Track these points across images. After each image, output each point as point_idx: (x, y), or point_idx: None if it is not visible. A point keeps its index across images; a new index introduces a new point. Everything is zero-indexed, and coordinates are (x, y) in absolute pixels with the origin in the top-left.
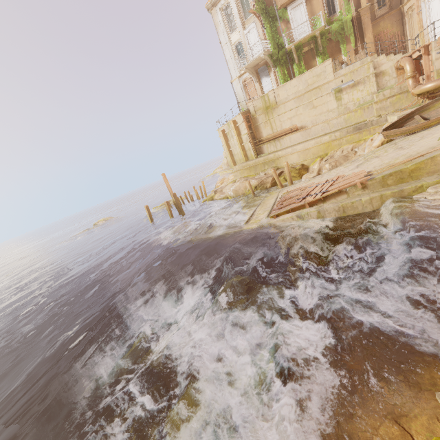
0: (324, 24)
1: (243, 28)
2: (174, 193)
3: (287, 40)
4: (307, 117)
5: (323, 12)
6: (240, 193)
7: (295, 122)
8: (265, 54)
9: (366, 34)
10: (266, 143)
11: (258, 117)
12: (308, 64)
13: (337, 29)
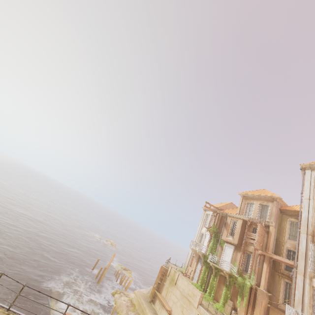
0: (228, 271)
1: (207, 230)
2: (106, 267)
3: (217, 257)
4: (177, 314)
5: (239, 264)
6: (118, 310)
7: (173, 307)
8: (199, 252)
9: (255, 308)
10: (159, 299)
11: (167, 279)
12: (220, 283)
13: (240, 283)
